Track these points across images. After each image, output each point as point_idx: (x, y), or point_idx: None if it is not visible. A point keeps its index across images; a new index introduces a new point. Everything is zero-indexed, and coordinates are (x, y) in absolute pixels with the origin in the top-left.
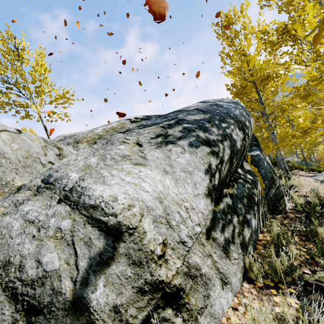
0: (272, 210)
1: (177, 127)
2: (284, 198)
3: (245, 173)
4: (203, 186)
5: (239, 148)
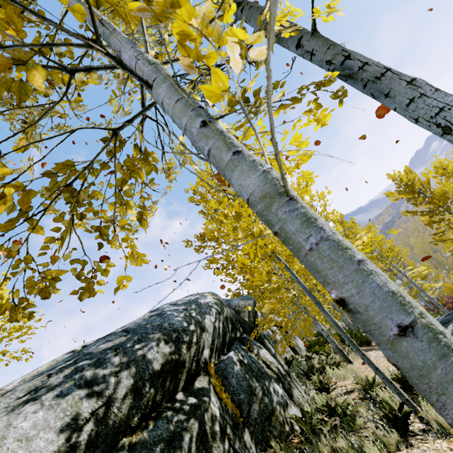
0: (263, 442)
1: (68, 369)
2: (276, 414)
3: (189, 396)
4: (47, 452)
5: (157, 369)
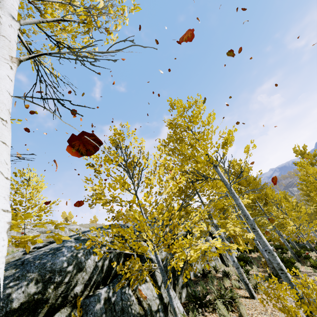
0: None
1: None
2: None
3: None
4: None
5: (15, 307)
